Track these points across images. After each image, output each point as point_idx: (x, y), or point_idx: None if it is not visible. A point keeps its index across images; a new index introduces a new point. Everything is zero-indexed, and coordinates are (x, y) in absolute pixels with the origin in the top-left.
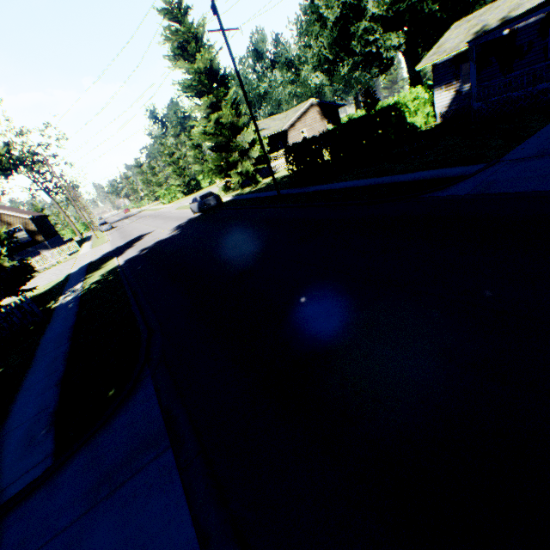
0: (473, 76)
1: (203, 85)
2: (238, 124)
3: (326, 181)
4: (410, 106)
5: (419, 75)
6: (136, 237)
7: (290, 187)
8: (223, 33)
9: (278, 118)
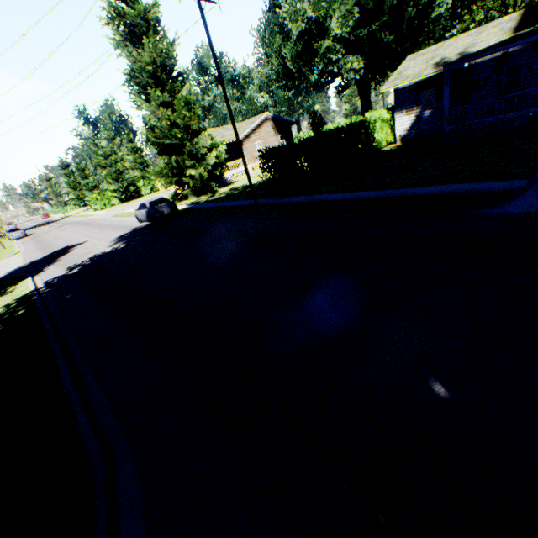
0: (446, 99)
1: (154, 78)
2: (194, 126)
3: (307, 192)
4: (375, 125)
5: (370, 101)
6: (60, 249)
7: (261, 197)
8: (199, 3)
9: (231, 128)
